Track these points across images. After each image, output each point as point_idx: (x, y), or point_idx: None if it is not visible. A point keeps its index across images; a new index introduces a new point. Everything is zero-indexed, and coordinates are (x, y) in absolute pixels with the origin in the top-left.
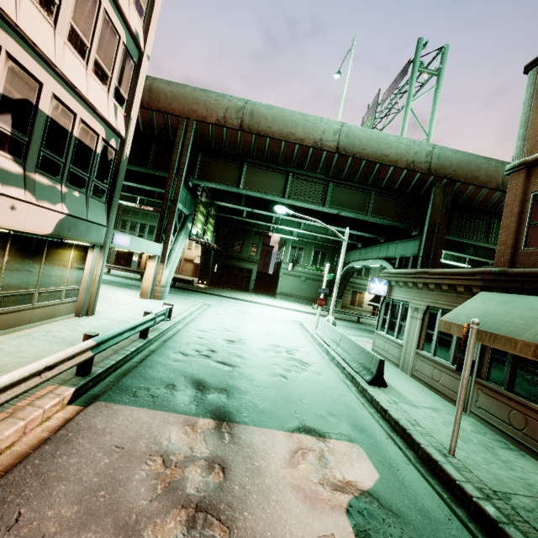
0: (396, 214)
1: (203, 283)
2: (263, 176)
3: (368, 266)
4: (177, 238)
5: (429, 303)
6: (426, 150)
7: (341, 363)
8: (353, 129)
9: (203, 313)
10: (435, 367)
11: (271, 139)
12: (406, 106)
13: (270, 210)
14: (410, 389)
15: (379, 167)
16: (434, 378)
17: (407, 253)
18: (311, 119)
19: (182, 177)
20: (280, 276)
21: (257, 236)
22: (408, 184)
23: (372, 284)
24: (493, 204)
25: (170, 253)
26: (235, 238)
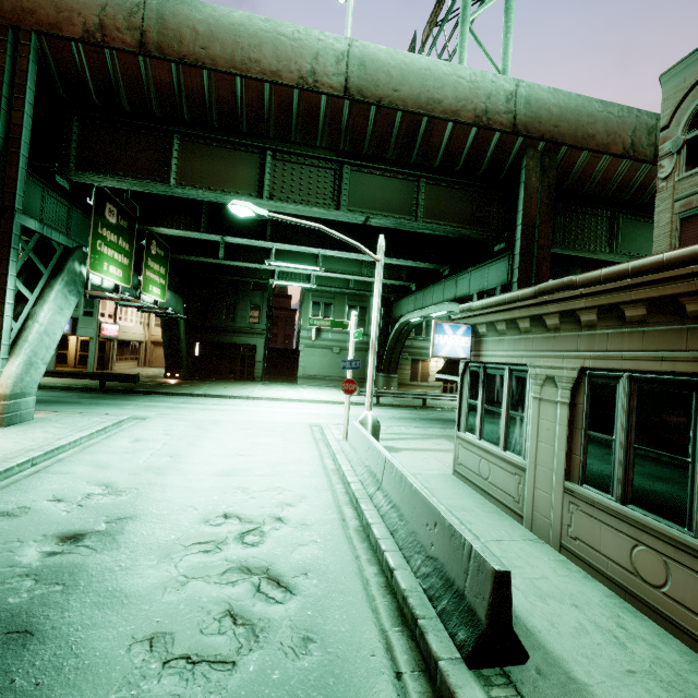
0: (465, 216)
1: (173, 377)
2: (215, 160)
3: (430, 318)
4: (44, 293)
5: (585, 360)
6: (506, 91)
7: (384, 551)
8: (372, 52)
9: (96, 445)
10: (637, 541)
11: (210, 72)
12: (462, 23)
13: (254, 236)
14: (589, 631)
15: (428, 125)
16: (640, 573)
17: (489, 284)
18: (288, 32)
19: (19, 157)
20: (300, 350)
21: (257, 292)
22: (481, 156)
23: (440, 337)
24: (618, 185)
25: (23, 325)
26: (222, 298)
